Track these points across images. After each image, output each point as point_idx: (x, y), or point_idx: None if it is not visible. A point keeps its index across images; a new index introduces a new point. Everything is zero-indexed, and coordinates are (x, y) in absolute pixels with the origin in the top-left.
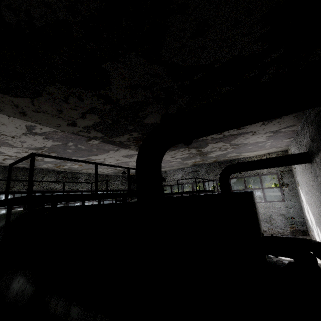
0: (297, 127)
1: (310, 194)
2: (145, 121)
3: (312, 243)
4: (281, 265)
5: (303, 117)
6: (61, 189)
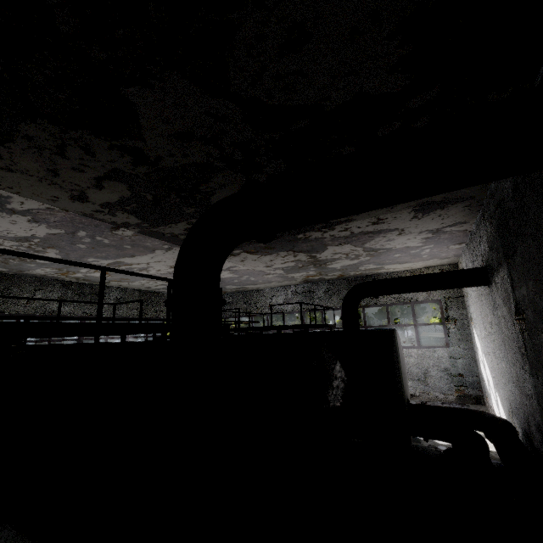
0: (470, 225)
1: (487, 337)
2: (212, 199)
3: (484, 417)
4: (435, 453)
5: (479, 208)
6: (69, 314)
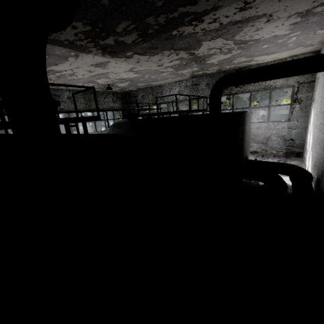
0: None
1: (319, 115)
2: None
3: (294, 169)
4: (255, 186)
5: None
6: None
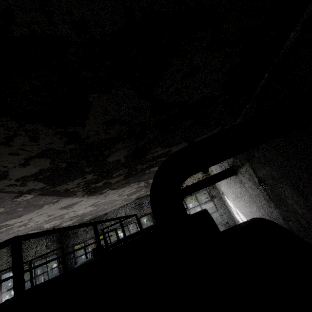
0: None
1: (238, 199)
2: (108, 159)
3: None
4: None
5: None
6: None
